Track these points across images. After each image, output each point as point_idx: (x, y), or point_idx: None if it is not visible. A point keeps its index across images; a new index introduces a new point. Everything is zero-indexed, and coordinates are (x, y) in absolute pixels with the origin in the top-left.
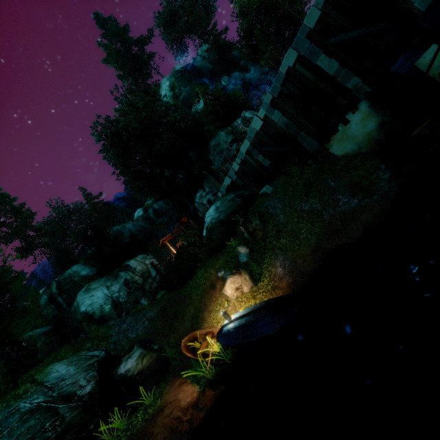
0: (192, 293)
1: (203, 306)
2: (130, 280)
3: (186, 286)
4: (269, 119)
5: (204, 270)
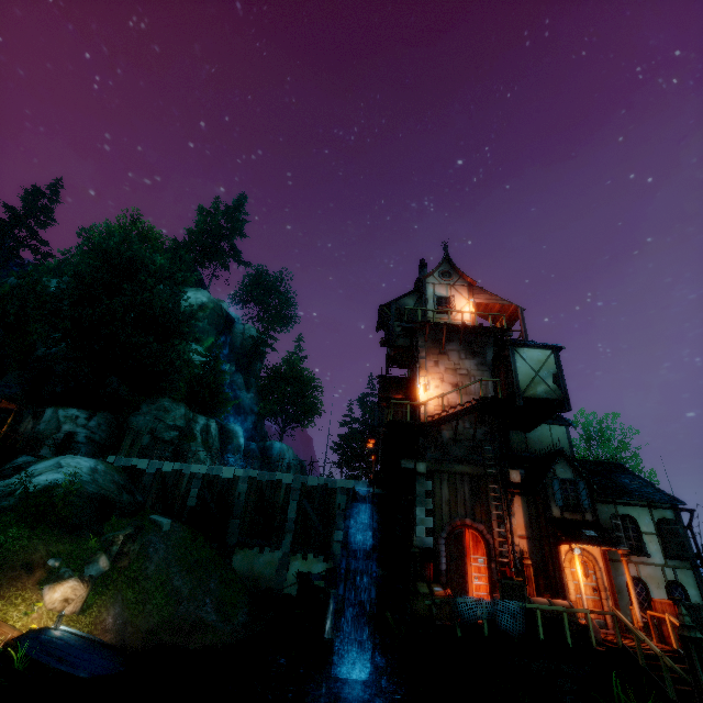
0: None
1: None
2: None
3: None
4: (237, 482)
5: (29, 534)
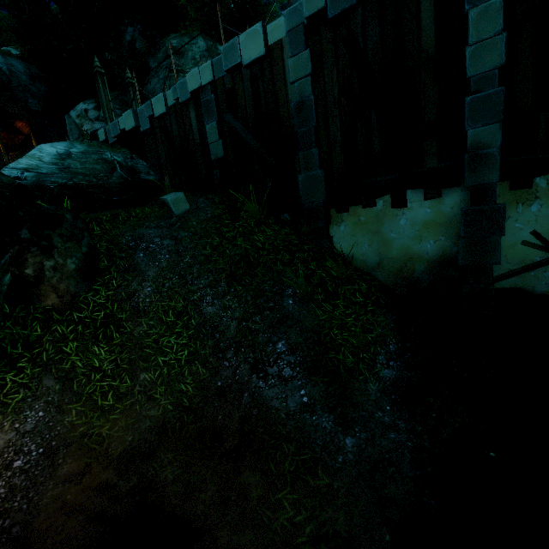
0: None
1: None
2: None
3: None
4: (281, 61)
5: None
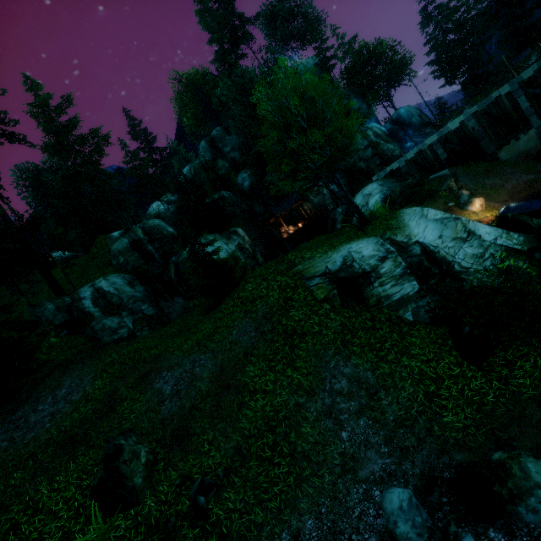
0: None
1: None
2: (243, 246)
3: None
4: (464, 125)
5: (424, 206)
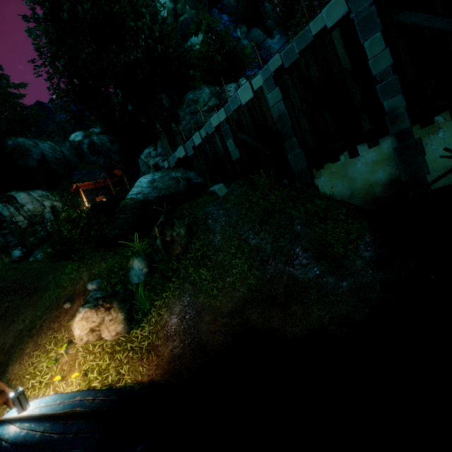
0: (49, 289)
1: (38, 327)
2: (7, 218)
3: (59, 268)
4: (263, 97)
5: (77, 266)
